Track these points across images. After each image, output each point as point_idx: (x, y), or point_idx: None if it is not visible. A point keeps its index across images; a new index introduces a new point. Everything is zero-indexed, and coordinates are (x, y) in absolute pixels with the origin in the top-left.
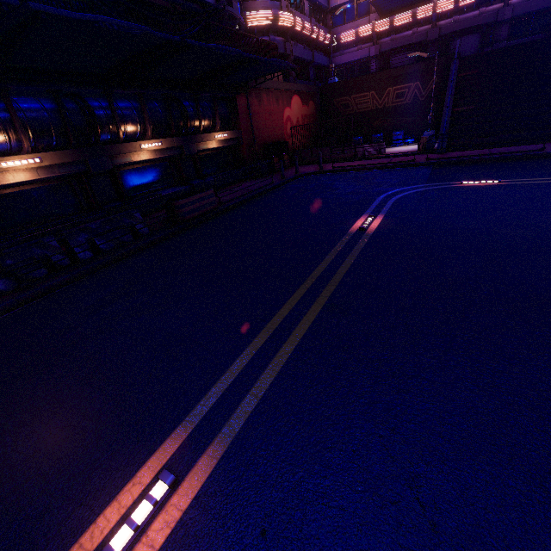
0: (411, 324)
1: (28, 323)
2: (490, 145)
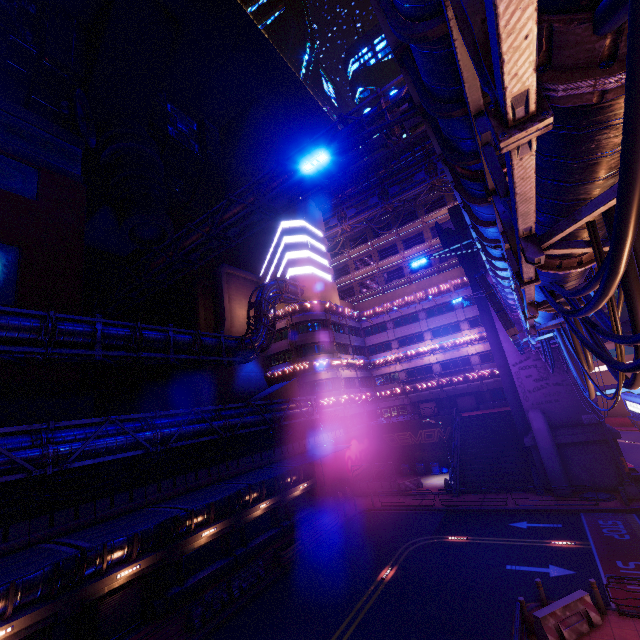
0: (384, 632)
1: (229, 637)
2: (486, 492)
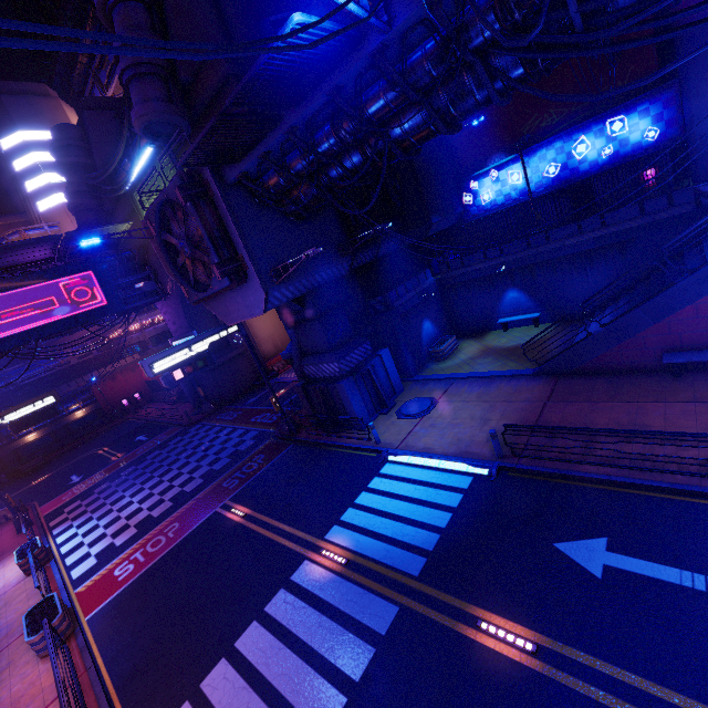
0: None
1: None
2: (186, 401)
